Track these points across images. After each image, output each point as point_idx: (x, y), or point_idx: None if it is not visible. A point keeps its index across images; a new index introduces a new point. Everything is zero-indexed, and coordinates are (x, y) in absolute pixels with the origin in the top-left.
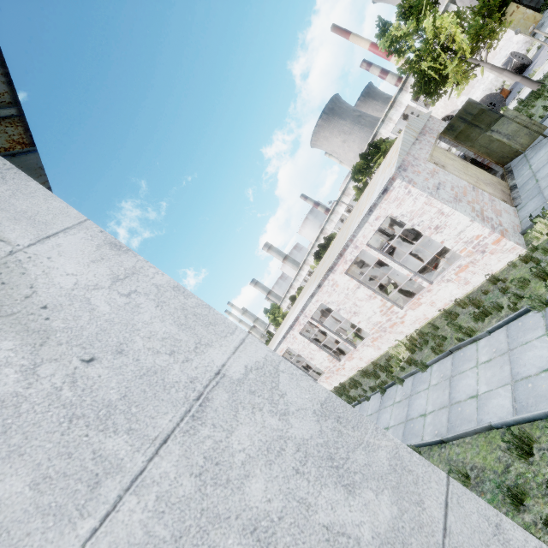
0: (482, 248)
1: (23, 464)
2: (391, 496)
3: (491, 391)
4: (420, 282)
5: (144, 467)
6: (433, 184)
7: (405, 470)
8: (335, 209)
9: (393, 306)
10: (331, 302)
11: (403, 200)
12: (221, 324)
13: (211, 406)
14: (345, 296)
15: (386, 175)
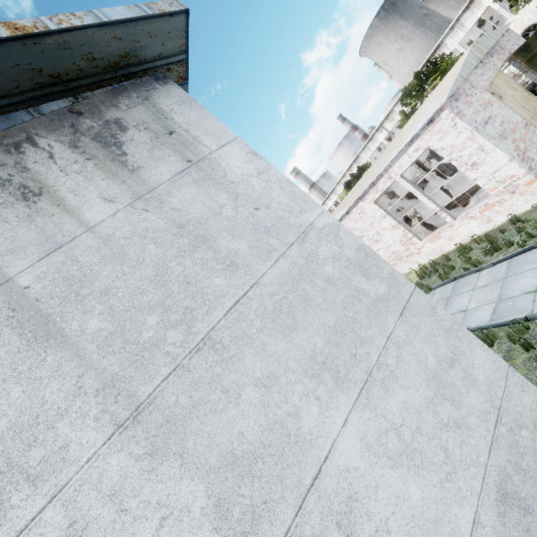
0: (513, 189)
1: (243, 241)
2: (386, 285)
3: (478, 307)
4: (445, 217)
5: (285, 251)
6: (483, 118)
7: (395, 279)
8: (374, 135)
9: (413, 237)
10: (356, 229)
11: (447, 133)
12: (311, 203)
13: (309, 237)
14: (370, 224)
15: (436, 103)
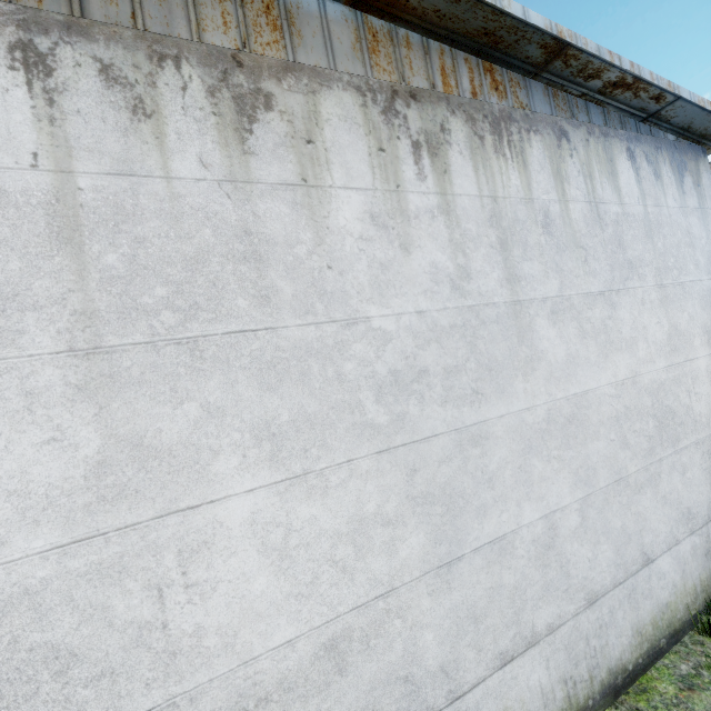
0: None
1: (703, 260)
2: None
3: None
4: None
5: None
6: None
7: None
8: None
9: None
10: None
11: None
12: None
13: None
14: None
15: None
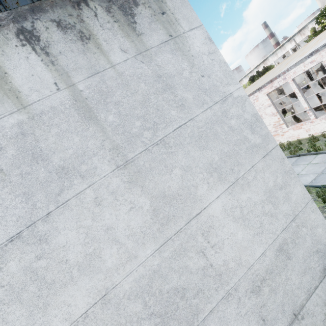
0: None
1: (191, 93)
2: (261, 139)
3: (306, 174)
4: (310, 115)
5: (212, 106)
6: None
7: (268, 137)
8: (284, 44)
9: (283, 124)
10: None
11: None
12: (235, 80)
13: (227, 100)
14: (258, 109)
15: None
